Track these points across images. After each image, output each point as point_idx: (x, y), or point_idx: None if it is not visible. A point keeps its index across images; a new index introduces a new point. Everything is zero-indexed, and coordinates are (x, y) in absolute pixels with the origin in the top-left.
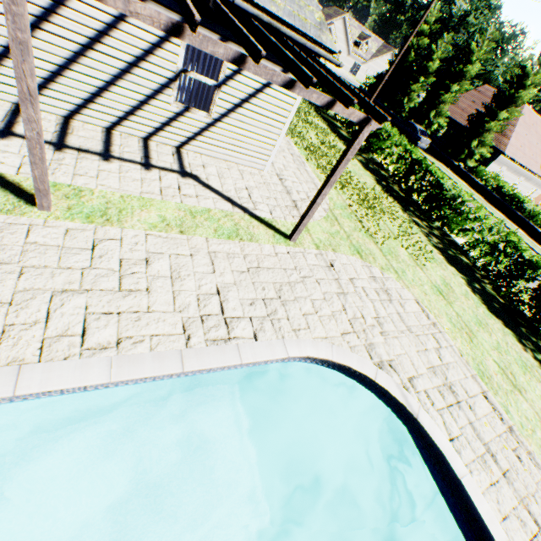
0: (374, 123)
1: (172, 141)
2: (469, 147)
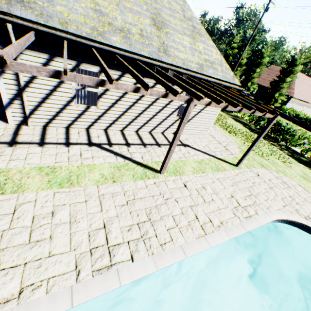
0: (278, 116)
1: (172, 131)
2: (273, 97)
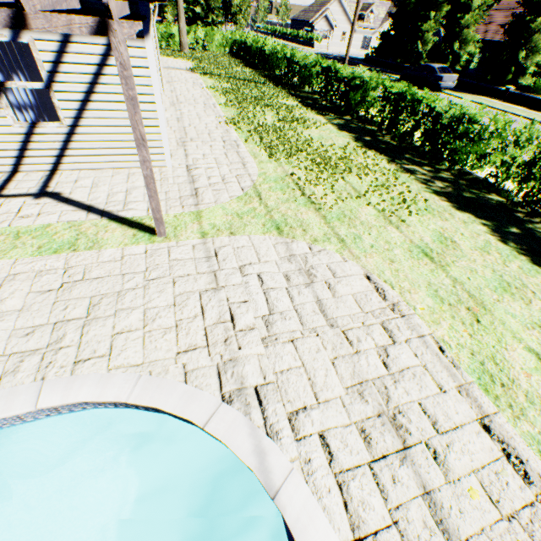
0: (118, 25)
1: (43, 165)
2: (517, 62)
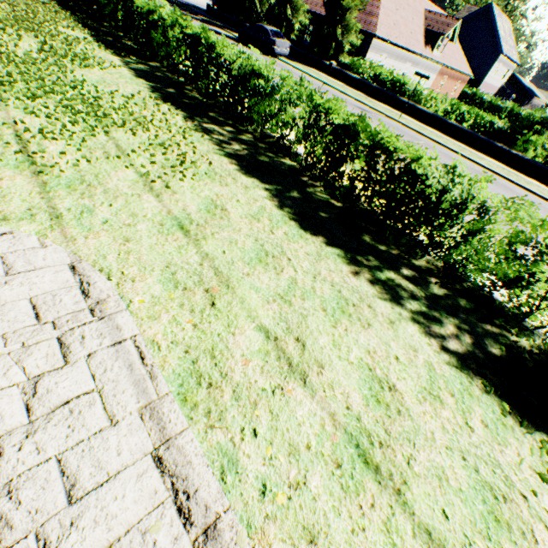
0: None
1: None
2: (338, 39)
